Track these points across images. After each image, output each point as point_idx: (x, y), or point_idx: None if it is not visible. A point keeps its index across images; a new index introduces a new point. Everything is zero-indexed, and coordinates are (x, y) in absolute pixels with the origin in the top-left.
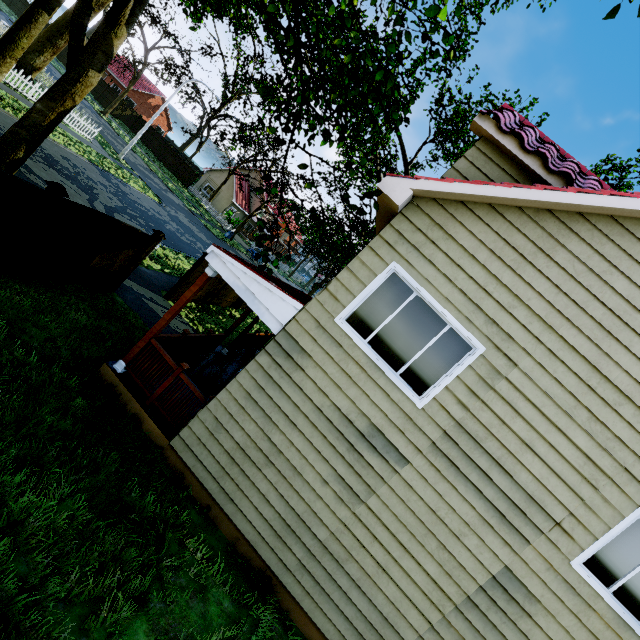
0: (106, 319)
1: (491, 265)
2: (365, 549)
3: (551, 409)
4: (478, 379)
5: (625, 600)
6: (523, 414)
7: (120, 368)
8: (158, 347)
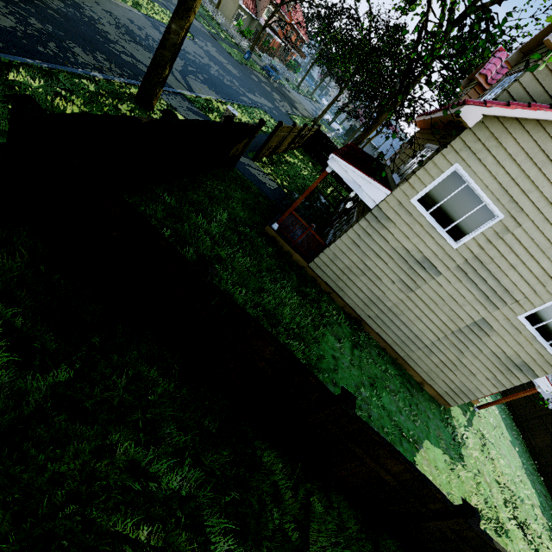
0: (244, 192)
1: (524, 165)
2: (411, 310)
3: (534, 249)
4: (494, 233)
5: (540, 331)
6: (516, 252)
7: (275, 228)
8: (297, 216)
